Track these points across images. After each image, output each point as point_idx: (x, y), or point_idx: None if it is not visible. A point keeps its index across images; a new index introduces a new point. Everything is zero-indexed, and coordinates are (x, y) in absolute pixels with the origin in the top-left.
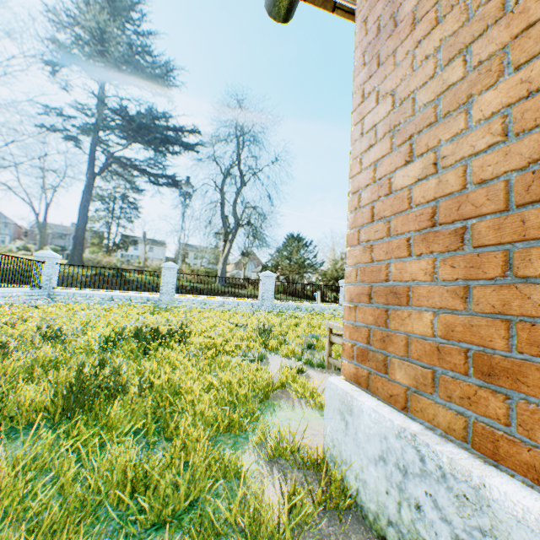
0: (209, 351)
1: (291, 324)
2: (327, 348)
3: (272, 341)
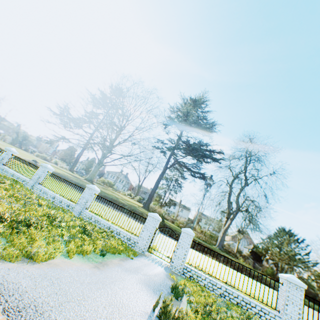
0: None
1: None
2: None
3: None
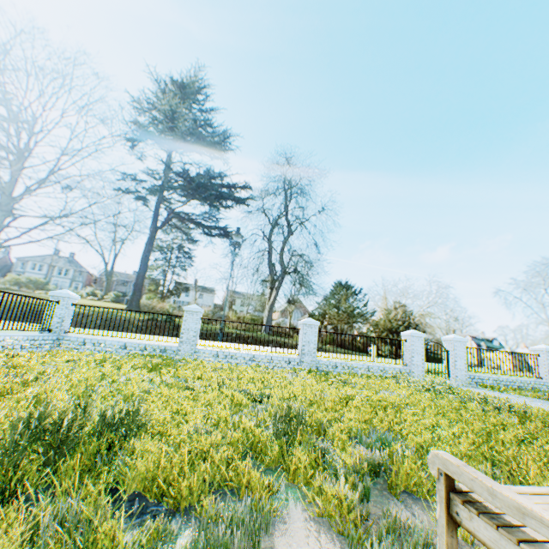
0: (106, 522)
1: (338, 400)
2: (443, 537)
3: (296, 460)
